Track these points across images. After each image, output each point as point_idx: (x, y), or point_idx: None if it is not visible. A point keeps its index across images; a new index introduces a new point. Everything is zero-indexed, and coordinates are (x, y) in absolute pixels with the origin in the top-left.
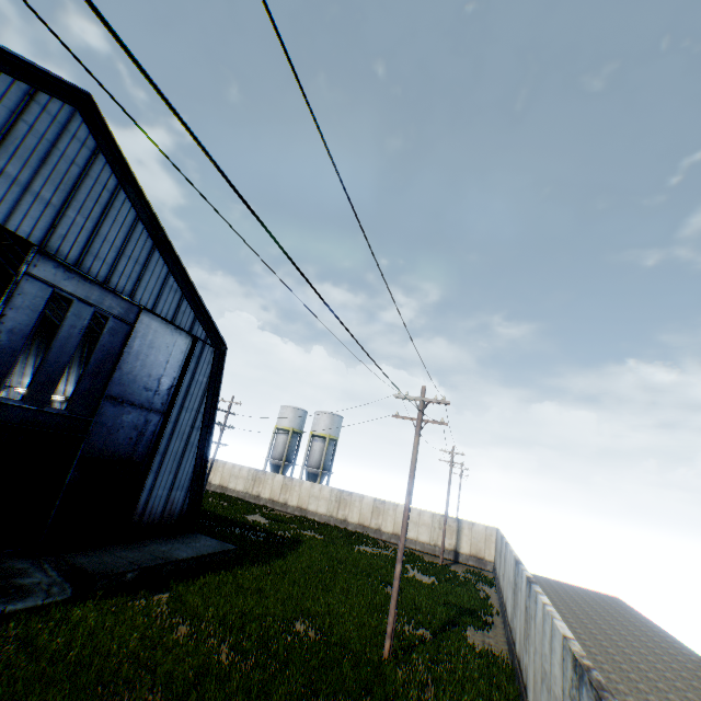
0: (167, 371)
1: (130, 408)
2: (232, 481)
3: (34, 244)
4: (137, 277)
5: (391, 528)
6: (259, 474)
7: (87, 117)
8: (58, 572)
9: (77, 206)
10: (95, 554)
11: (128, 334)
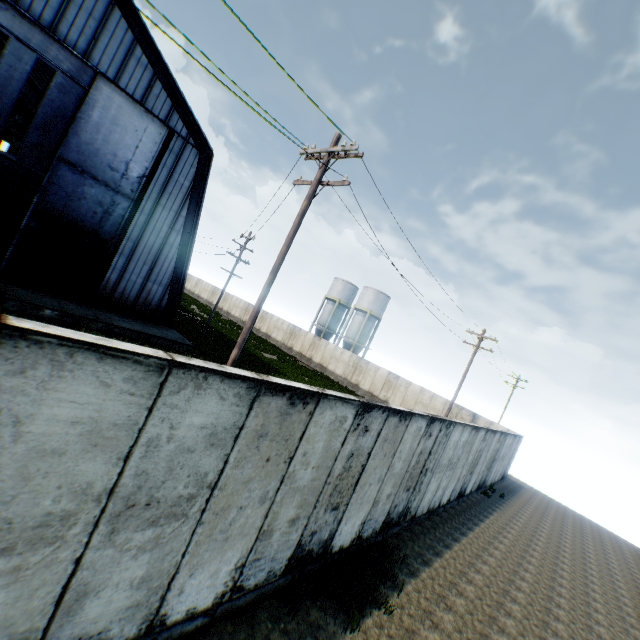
0: (137, 158)
1: (93, 181)
2: (275, 331)
3: None
4: (92, 36)
5: (398, 404)
6: (295, 330)
7: None
8: None
9: None
10: (42, 295)
11: (83, 99)
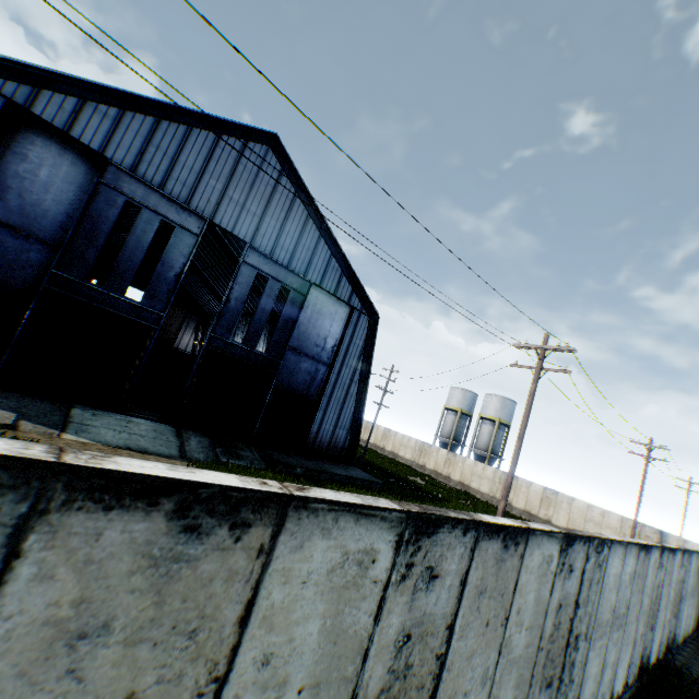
0: (330, 333)
1: (305, 358)
2: (402, 449)
3: (247, 243)
4: (308, 261)
5: (563, 523)
6: (424, 446)
7: (275, 151)
8: (259, 455)
9: (270, 214)
10: (281, 454)
11: (303, 303)
